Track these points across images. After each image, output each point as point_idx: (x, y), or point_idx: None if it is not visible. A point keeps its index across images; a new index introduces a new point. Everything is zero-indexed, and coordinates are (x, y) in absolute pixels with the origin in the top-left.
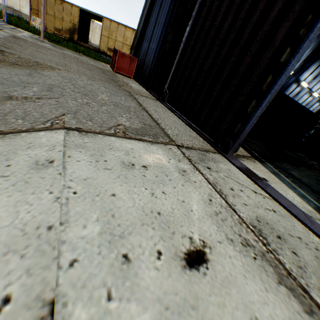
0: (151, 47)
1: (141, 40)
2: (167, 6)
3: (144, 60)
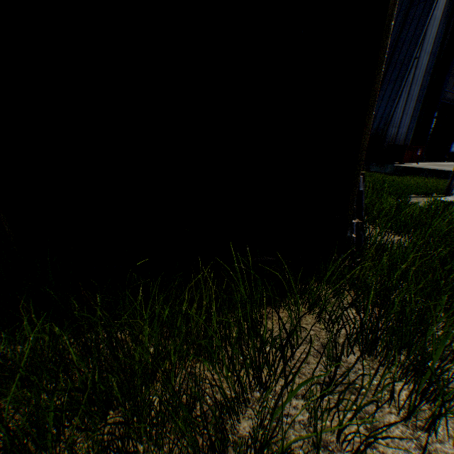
0: (401, 132)
1: (388, 126)
2: (413, 102)
3: (393, 143)
